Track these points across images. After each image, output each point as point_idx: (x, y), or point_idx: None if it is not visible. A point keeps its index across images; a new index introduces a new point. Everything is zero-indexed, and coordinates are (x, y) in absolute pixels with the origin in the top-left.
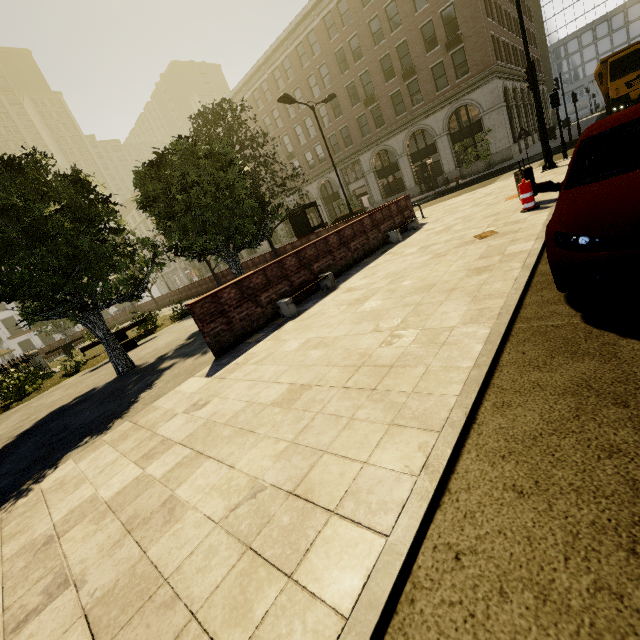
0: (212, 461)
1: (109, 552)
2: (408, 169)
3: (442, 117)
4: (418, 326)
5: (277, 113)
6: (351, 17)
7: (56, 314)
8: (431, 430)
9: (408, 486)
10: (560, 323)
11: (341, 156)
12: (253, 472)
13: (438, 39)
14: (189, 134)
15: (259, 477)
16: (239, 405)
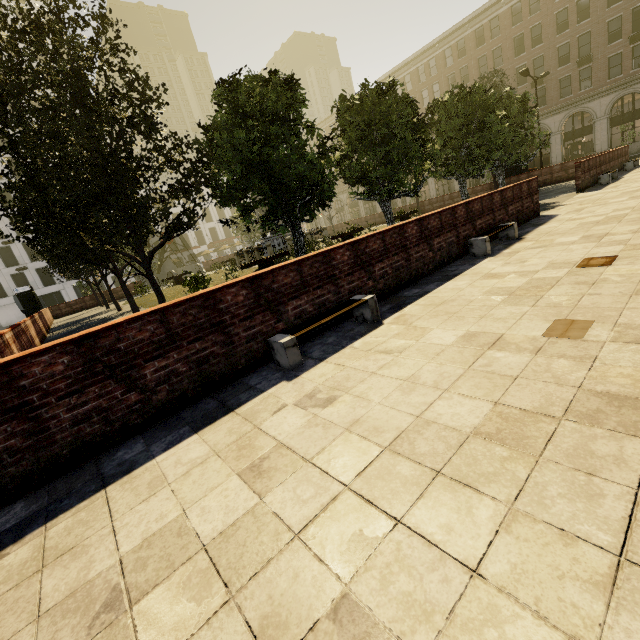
0: None
1: None
2: (558, 146)
3: (607, 102)
4: None
5: (437, 87)
6: (540, 7)
7: (464, 172)
8: None
9: None
10: None
11: None
12: None
13: (623, 33)
14: None
15: None
16: None
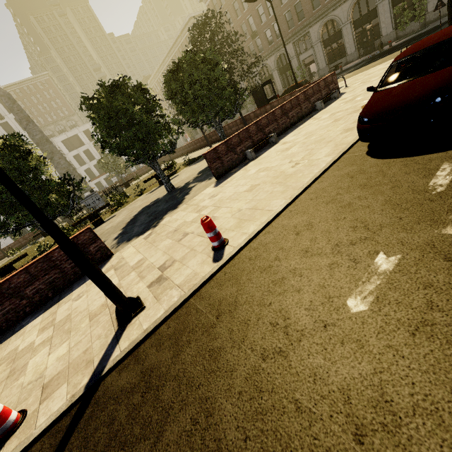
0: (224, 208)
1: (198, 228)
2: (350, 36)
3: None
4: (307, 159)
5: None
6: None
7: (140, 161)
8: (295, 190)
9: (283, 202)
10: (358, 154)
11: (294, 30)
12: (239, 207)
13: None
14: (188, 41)
15: (241, 208)
16: (231, 193)
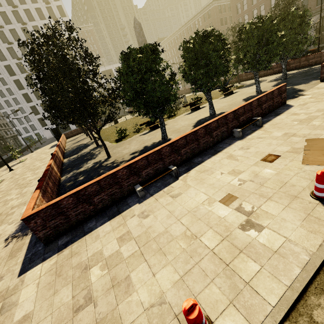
0: None
1: None
2: None
3: None
4: None
5: None
6: None
7: (256, 69)
8: None
9: None
10: None
11: None
12: None
13: None
14: (273, 6)
15: None
16: None
